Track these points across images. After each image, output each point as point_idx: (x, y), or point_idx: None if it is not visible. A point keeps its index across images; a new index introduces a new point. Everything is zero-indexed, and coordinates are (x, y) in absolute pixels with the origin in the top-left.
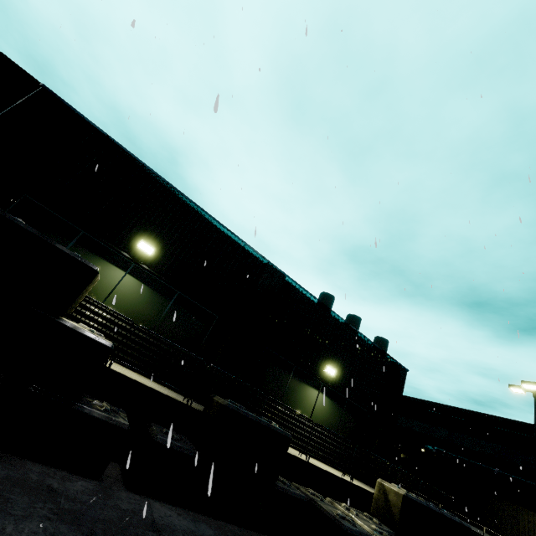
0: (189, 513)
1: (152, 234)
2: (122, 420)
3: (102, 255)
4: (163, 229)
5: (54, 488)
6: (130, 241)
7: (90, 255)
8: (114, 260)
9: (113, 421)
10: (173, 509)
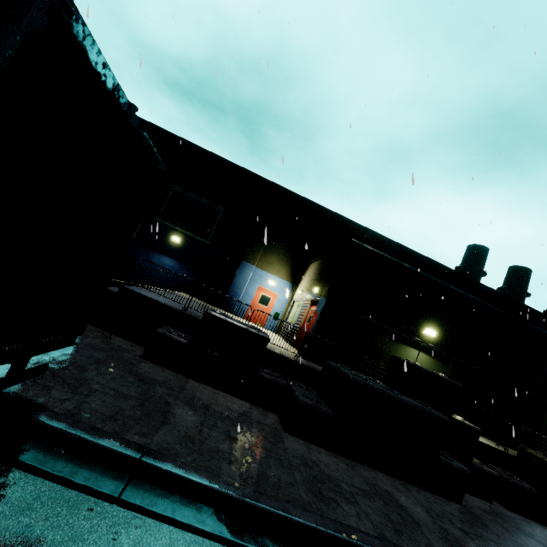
0: (545, 527)
1: (429, 320)
2: (493, 471)
3: (403, 341)
4: (435, 314)
5: (494, 512)
6: (417, 329)
7: (397, 344)
8: (410, 343)
9: (491, 472)
10: (537, 524)
